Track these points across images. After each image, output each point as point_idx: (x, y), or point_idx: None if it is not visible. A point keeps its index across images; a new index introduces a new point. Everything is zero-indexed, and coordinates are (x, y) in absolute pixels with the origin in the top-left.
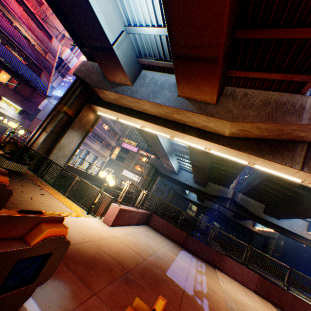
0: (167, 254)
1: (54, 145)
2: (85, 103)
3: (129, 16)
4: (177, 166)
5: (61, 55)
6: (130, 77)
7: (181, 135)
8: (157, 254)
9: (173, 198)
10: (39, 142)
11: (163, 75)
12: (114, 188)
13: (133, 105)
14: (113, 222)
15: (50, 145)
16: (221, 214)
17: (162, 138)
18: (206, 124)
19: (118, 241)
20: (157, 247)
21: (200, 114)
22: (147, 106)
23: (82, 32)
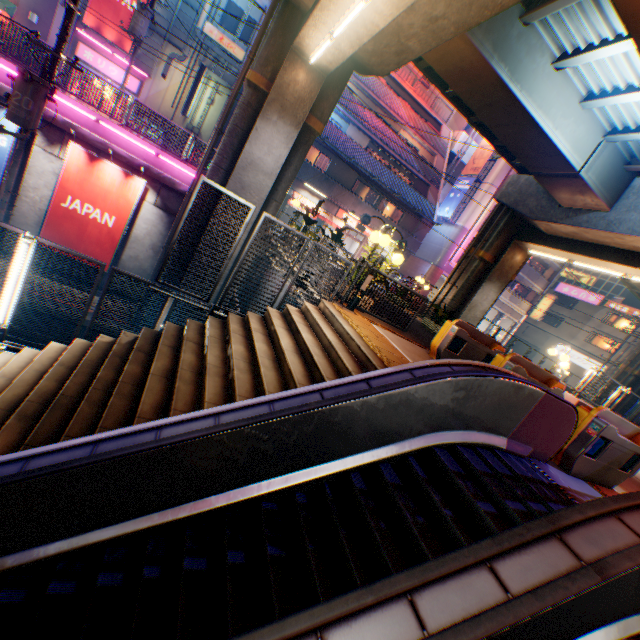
0: None
1: (462, 304)
2: (508, 240)
3: (614, 122)
4: None
5: (451, 148)
6: (605, 199)
7: None
8: None
9: None
10: (446, 300)
11: None
12: None
13: (608, 241)
14: None
15: (457, 303)
16: None
17: None
18: None
19: None
20: None
21: None
22: None
23: (529, 164)
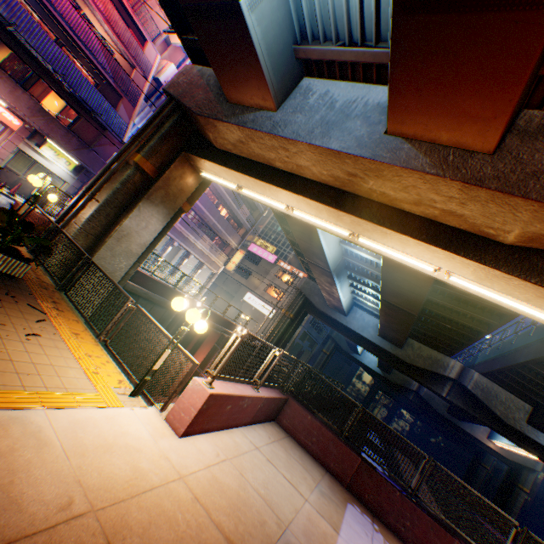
0: (316, 530)
1: (110, 230)
2: (179, 151)
3: None
4: (348, 300)
5: (159, 75)
6: (274, 89)
7: (377, 233)
8: (288, 537)
9: (330, 356)
10: (81, 221)
11: (352, 86)
12: (224, 325)
13: (275, 156)
14: (190, 425)
15: (101, 228)
16: (422, 401)
17: (327, 239)
18: (453, 207)
19: (186, 496)
20: (292, 502)
21: (444, 178)
22: (306, 157)
23: None
